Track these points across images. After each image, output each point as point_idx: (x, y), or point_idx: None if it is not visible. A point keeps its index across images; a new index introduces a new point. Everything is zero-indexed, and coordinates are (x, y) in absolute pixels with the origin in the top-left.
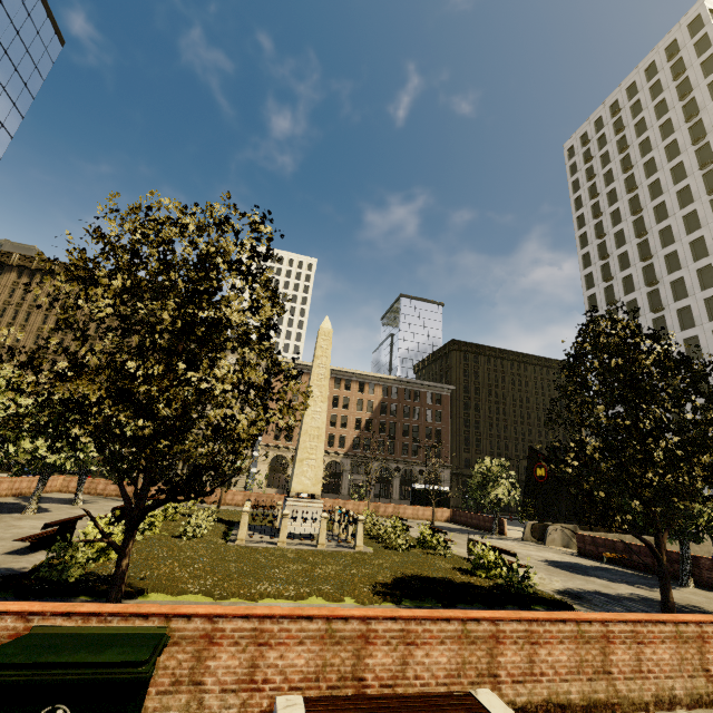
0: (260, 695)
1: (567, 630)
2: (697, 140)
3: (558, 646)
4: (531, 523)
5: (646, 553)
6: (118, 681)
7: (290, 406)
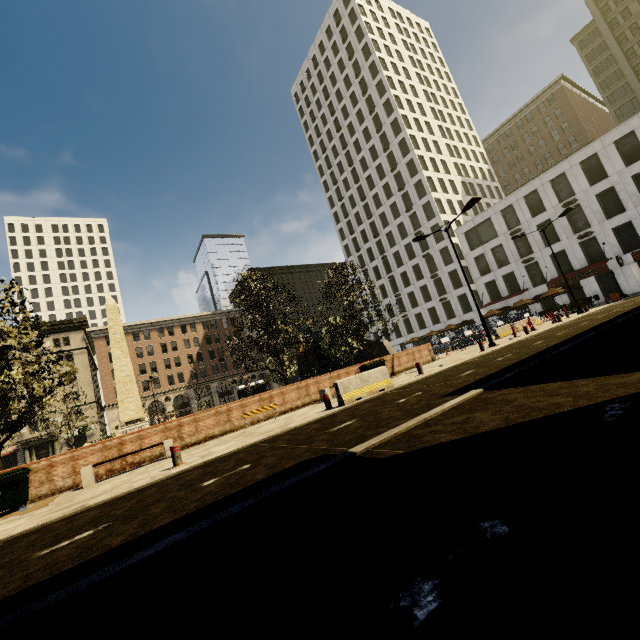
0: (80, 475)
1: (212, 413)
2: (364, 93)
3: (208, 419)
4: None
5: None
6: (13, 476)
7: (68, 373)
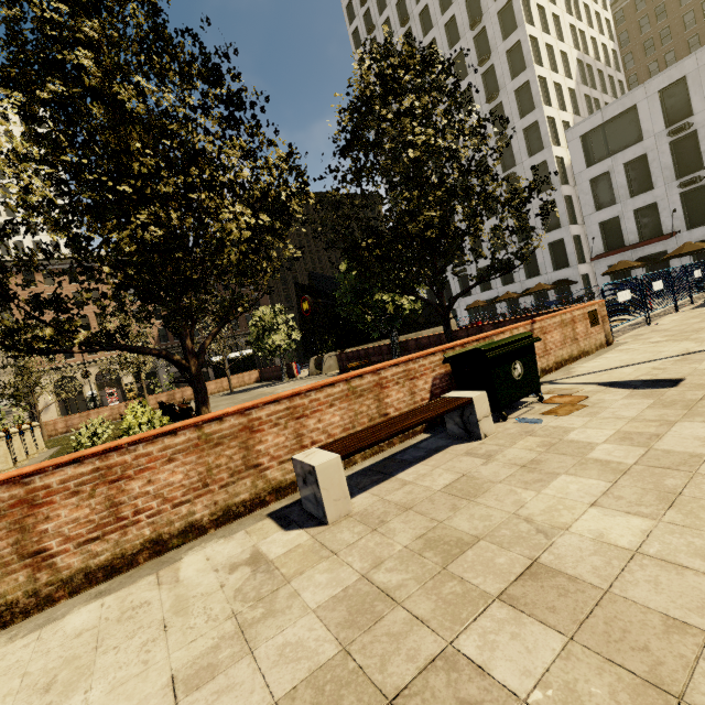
0: None
1: None
2: None
3: None
4: (315, 357)
5: (378, 352)
6: None
7: None
